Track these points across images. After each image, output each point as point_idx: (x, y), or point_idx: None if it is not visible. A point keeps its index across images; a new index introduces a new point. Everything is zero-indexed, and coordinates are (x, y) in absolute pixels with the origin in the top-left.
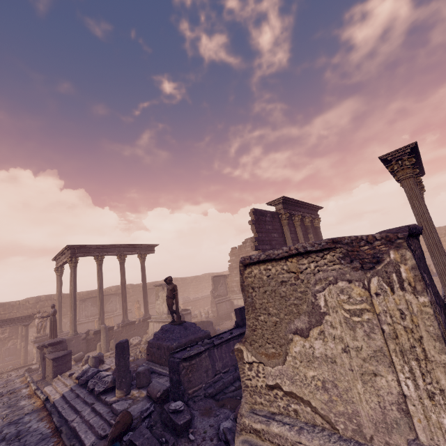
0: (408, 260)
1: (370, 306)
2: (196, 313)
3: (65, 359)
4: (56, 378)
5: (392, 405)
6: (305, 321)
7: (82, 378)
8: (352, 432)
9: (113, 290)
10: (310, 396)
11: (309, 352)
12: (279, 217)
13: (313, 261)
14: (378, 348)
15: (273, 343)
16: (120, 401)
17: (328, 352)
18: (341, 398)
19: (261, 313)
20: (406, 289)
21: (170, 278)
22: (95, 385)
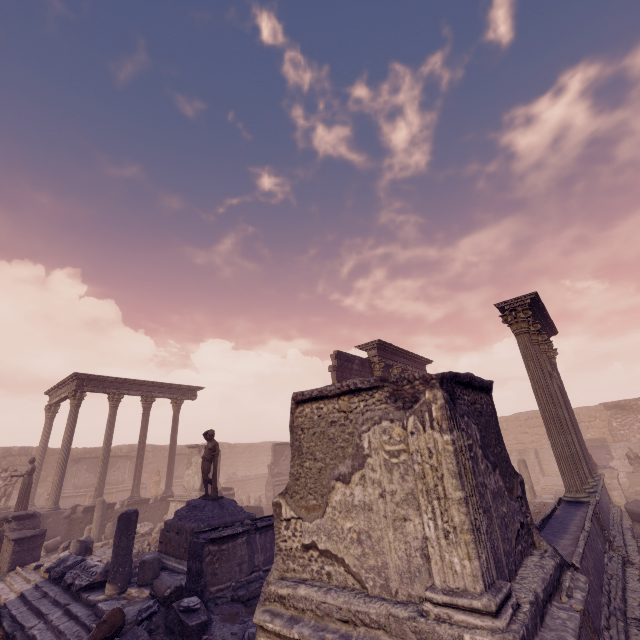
0: (438, 400)
1: (407, 447)
2: (243, 499)
3: (33, 542)
4: (13, 571)
5: (417, 552)
6: (349, 465)
7: (57, 569)
8: (380, 588)
9: (124, 450)
10: (345, 552)
11: (349, 500)
12: (371, 366)
13: (363, 400)
14: (410, 490)
15: (315, 493)
16: (110, 601)
17: (367, 498)
18: (373, 550)
19: (307, 459)
20: (435, 428)
21: (212, 432)
22: (76, 578)
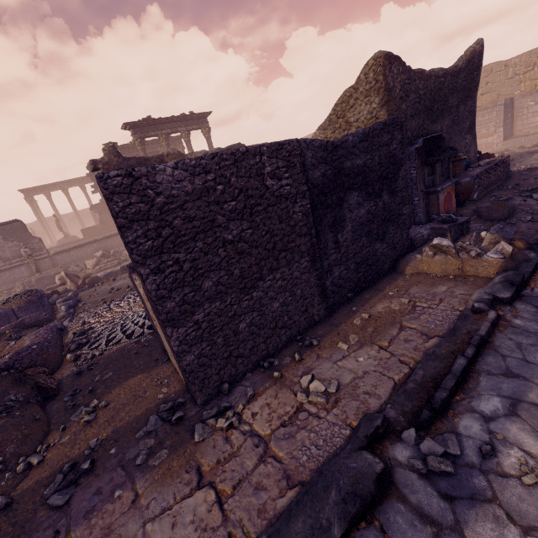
0: None
1: None
2: None
3: None
4: None
5: None
6: None
7: None
8: None
9: None
10: None
11: None
12: None
13: None
14: None
15: None
16: None
17: None
18: None
19: None
20: None
21: (54, 215)
22: None
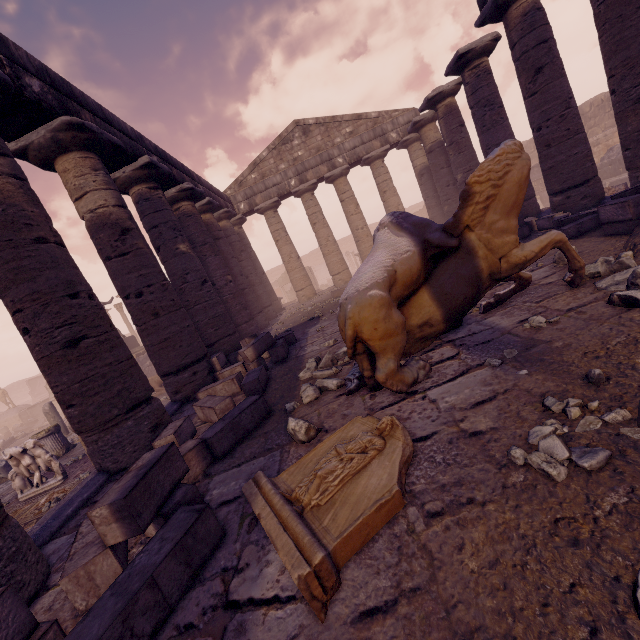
0: None
1: None
2: None
3: None
4: None
5: None
6: None
7: None
8: None
9: None
10: None
11: None
12: None
13: None
14: None
15: None
16: None
17: None
18: None
19: None
20: None
21: None
22: None
